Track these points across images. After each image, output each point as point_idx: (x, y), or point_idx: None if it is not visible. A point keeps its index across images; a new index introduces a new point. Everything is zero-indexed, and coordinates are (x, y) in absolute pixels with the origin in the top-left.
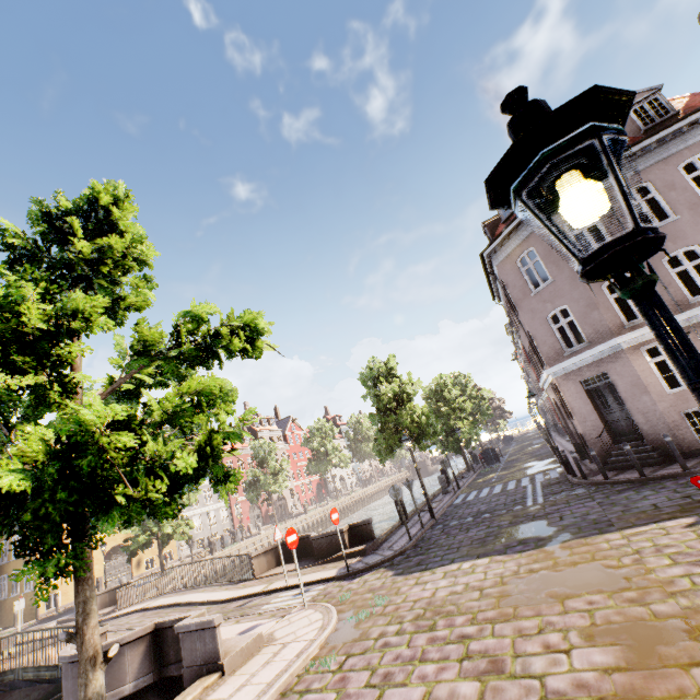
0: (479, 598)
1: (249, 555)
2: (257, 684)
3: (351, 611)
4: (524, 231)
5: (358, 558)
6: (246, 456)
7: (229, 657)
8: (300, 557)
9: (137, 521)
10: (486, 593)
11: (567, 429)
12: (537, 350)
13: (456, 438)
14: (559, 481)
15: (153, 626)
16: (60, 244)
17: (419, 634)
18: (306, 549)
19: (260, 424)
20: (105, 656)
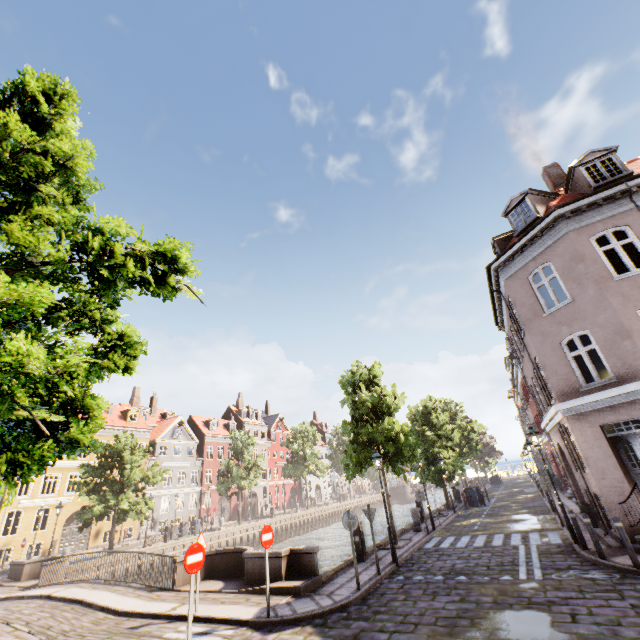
0: None
1: (175, 558)
2: None
3: None
4: (540, 244)
5: (289, 598)
6: (227, 445)
7: None
8: (232, 574)
9: None
10: None
11: (571, 483)
12: (544, 381)
13: (438, 467)
14: (563, 551)
15: None
16: None
17: None
18: (240, 566)
19: (248, 417)
20: None
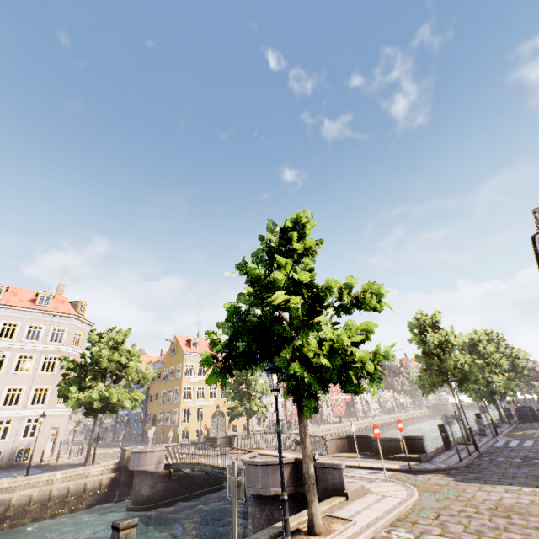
0: None
1: (324, 437)
2: (377, 509)
3: (427, 492)
4: None
5: (413, 462)
6: None
7: (349, 490)
8: (359, 450)
9: (356, 391)
10: None
11: None
12: None
13: (490, 389)
14: None
15: (293, 459)
16: (286, 244)
17: (497, 517)
18: (364, 446)
19: None
20: (313, 457)
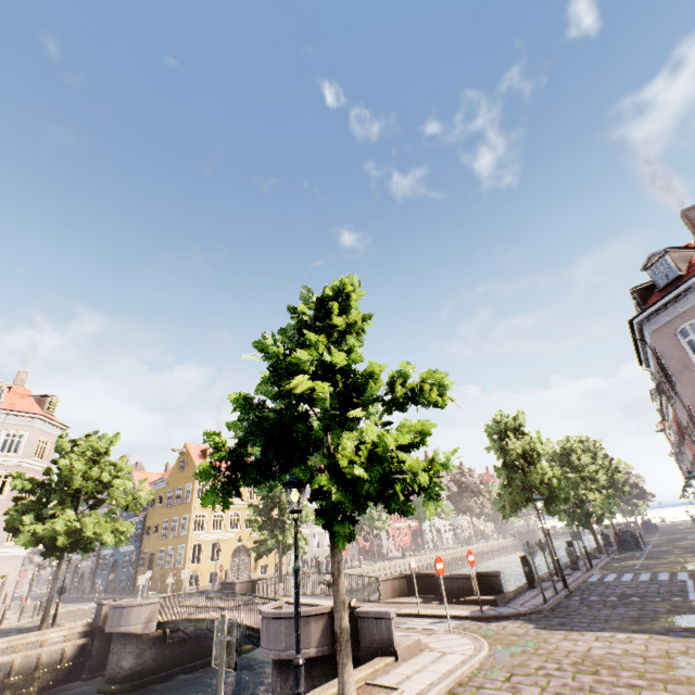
0: (643, 663)
1: (377, 578)
2: (433, 671)
3: (500, 645)
4: (685, 302)
5: (488, 606)
6: None
7: (400, 647)
8: (421, 593)
9: (403, 511)
10: (650, 660)
11: None
12: None
13: (585, 510)
14: None
15: (330, 608)
16: (324, 319)
17: (582, 674)
18: (428, 587)
19: None
20: (349, 604)
